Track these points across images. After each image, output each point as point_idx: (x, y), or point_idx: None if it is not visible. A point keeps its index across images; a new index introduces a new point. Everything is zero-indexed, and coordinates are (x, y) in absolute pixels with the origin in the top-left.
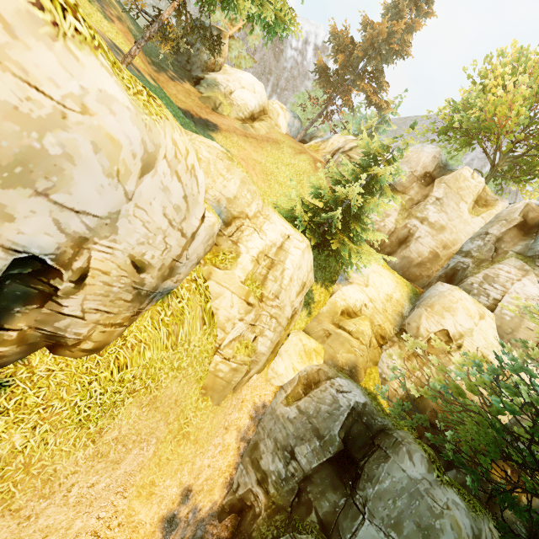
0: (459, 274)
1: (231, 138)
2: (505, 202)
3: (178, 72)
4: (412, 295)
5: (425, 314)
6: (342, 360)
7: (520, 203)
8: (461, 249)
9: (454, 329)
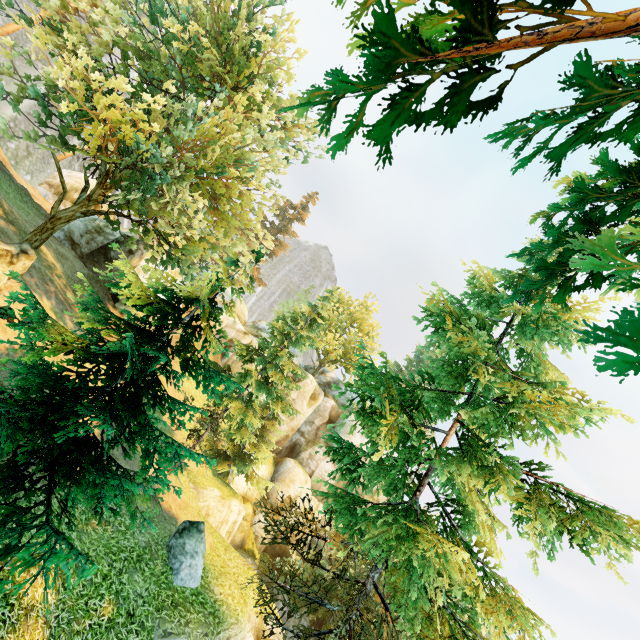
0: (297, 448)
1: (161, 377)
2: (323, 396)
3: (99, 292)
4: (273, 467)
5: (281, 487)
6: (238, 540)
7: (330, 403)
8: (300, 429)
9: (294, 494)
